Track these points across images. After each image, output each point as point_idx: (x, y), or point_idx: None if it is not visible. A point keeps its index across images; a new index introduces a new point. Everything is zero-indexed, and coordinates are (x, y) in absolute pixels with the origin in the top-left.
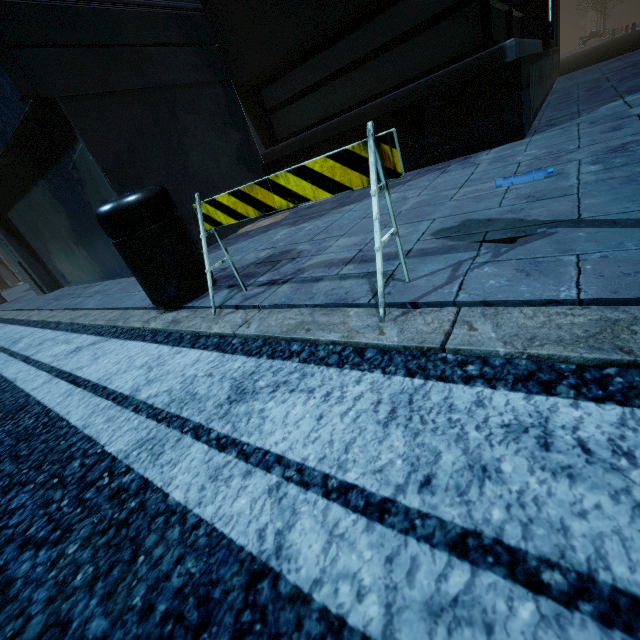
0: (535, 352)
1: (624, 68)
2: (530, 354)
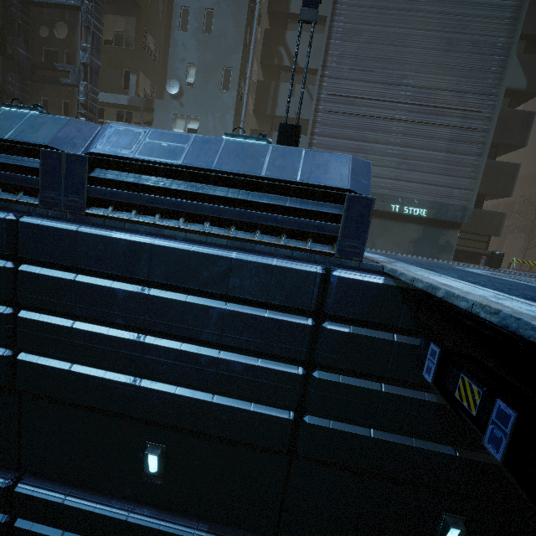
0: None
1: None
2: None
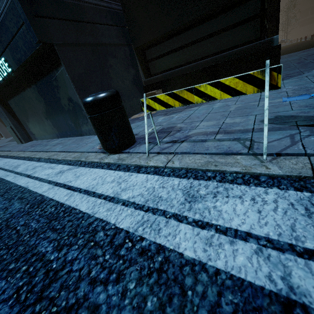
0: None
1: (310, 55)
2: None
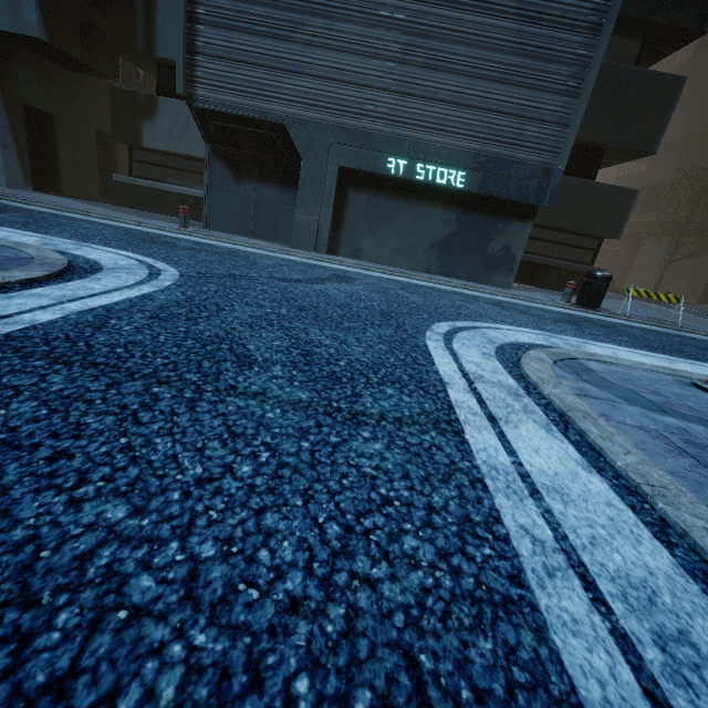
0: (706, 334)
1: None
2: (706, 334)
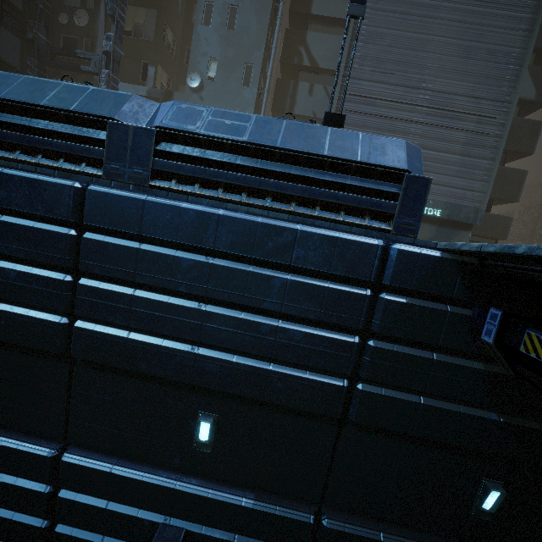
0: None
1: None
2: None
